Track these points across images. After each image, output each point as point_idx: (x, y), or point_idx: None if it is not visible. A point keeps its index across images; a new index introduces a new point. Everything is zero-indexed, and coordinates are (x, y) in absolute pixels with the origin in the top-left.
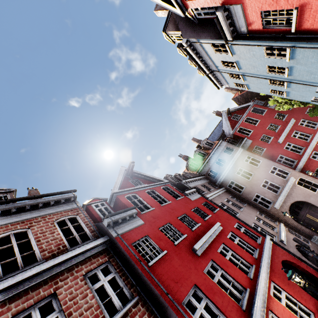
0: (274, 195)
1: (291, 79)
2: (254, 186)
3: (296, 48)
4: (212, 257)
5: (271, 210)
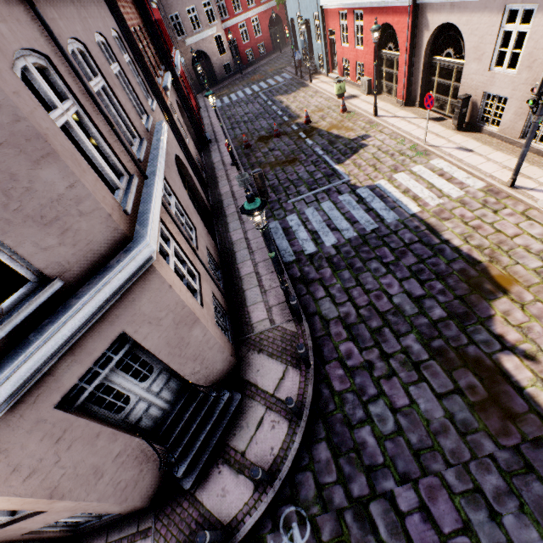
0: (192, 30)
1: None
2: (180, 3)
3: None
4: (157, 19)
5: (181, 42)
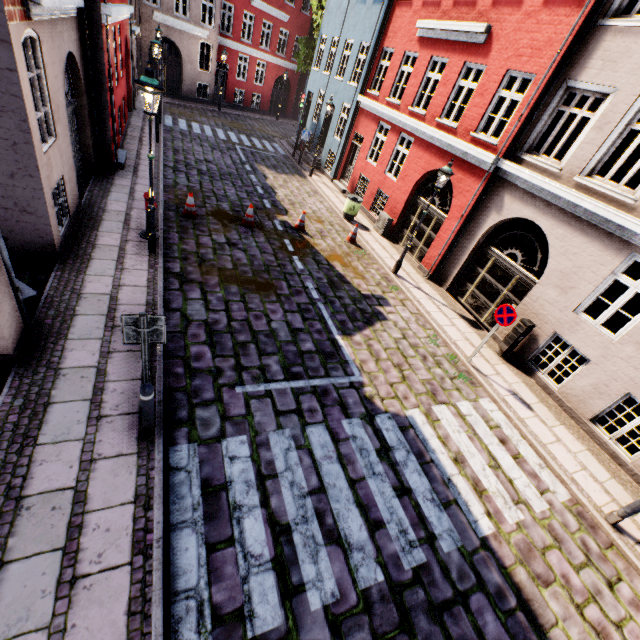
0: (172, 9)
1: (352, 5)
2: None
3: (382, 6)
4: None
5: (146, 8)
